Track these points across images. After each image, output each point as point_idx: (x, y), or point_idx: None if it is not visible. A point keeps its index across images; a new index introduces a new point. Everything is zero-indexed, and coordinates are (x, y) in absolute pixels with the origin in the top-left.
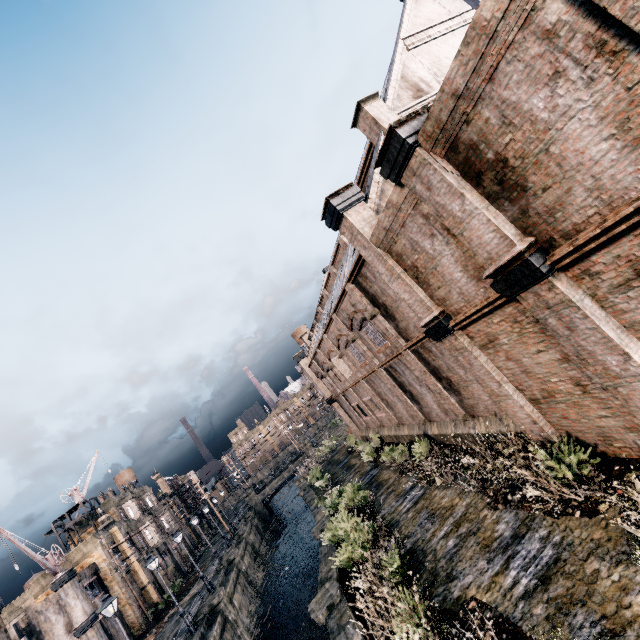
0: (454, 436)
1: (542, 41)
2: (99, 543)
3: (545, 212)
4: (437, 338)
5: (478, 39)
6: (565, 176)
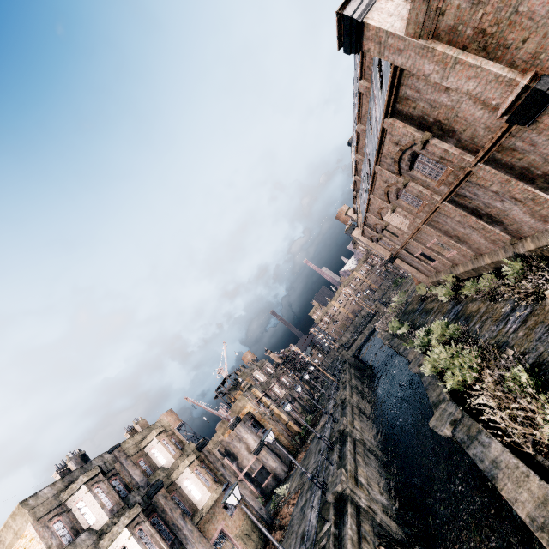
0: None
1: None
2: (247, 399)
3: None
4: (528, 119)
5: None
6: None
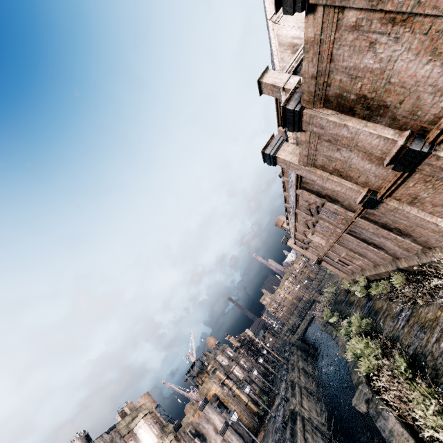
0: (421, 265)
1: (353, 32)
2: (213, 382)
3: (408, 114)
4: (373, 207)
5: (312, 47)
6: (410, 91)
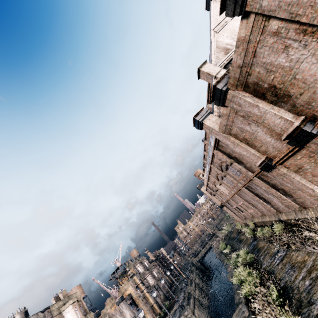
0: (297, 220)
1: (273, 36)
2: (130, 284)
3: (305, 104)
4: (268, 171)
5: (242, 44)
6: (309, 86)
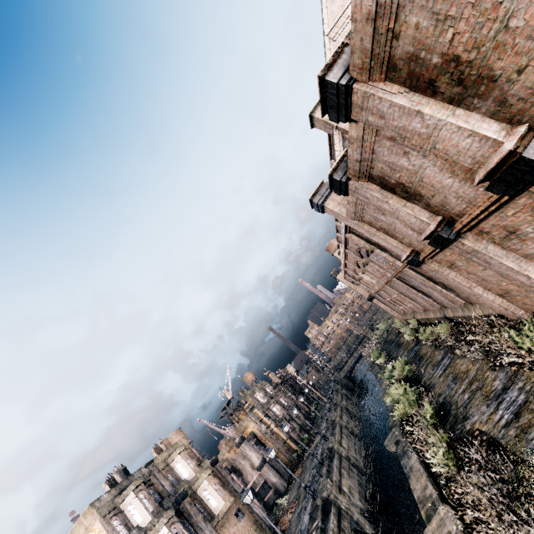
0: (464, 317)
1: (390, 141)
2: (250, 420)
3: (439, 206)
4: (416, 266)
5: (356, 142)
6: (439, 191)
